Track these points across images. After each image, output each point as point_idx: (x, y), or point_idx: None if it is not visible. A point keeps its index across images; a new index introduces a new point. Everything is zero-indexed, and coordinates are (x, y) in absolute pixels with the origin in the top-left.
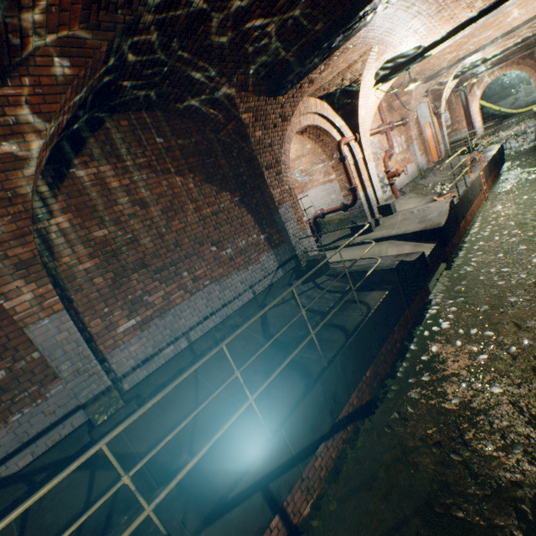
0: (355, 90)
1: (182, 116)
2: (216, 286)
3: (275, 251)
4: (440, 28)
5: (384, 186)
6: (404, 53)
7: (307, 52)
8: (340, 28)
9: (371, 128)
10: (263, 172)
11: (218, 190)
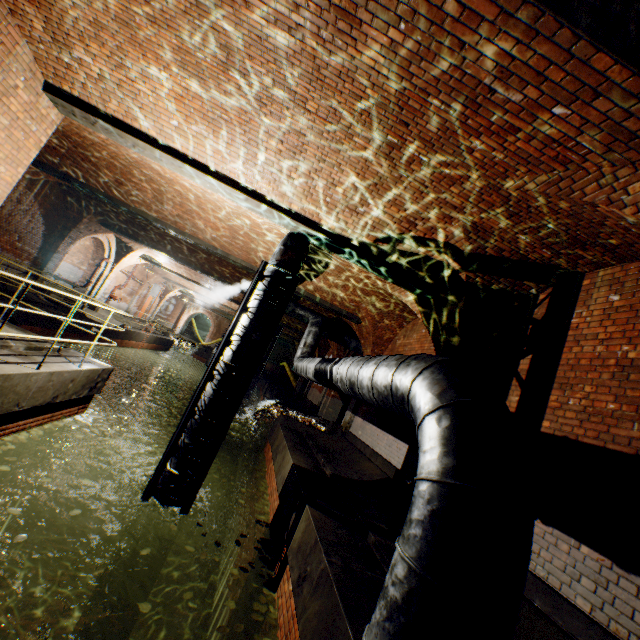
0: (132, 250)
1: (65, 193)
2: (1, 250)
3: (34, 266)
4: (170, 266)
5: (104, 298)
6: (157, 260)
7: (124, 233)
8: (136, 240)
9: (125, 269)
10: (68, 237)
11: (45, 223)
